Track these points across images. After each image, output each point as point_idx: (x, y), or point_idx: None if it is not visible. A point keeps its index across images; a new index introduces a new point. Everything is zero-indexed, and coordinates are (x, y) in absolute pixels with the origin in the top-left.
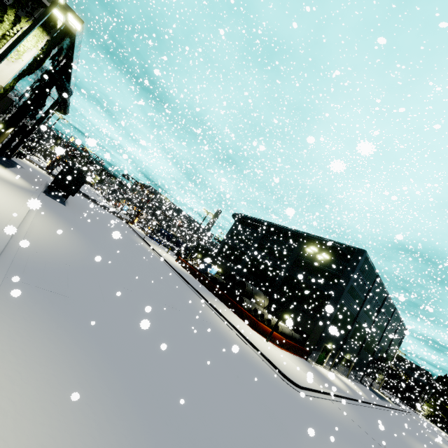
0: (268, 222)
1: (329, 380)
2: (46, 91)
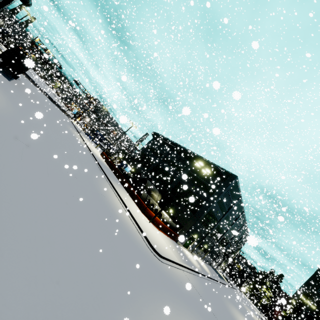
0: (176, 143)
1: (188, 258)
2: None
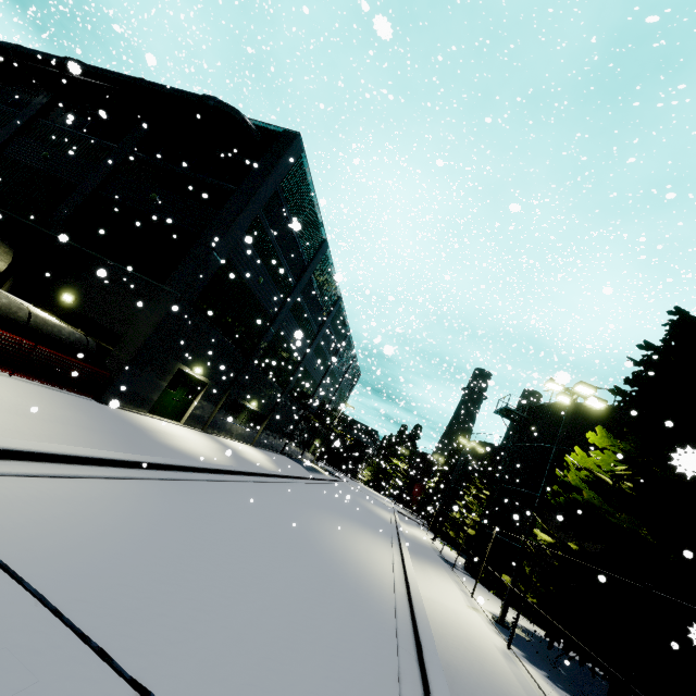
0: None
1: (161, 441)
2: None
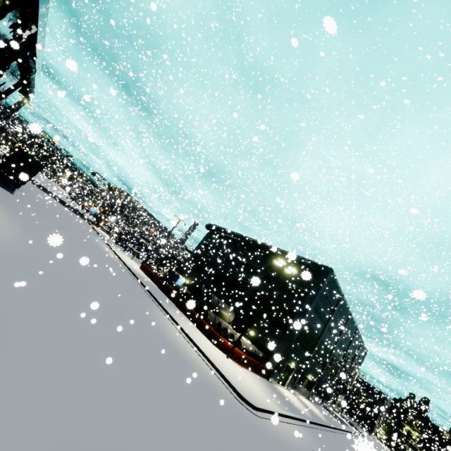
0: (241, 235)
1: (289, 402)
2: (4, 64)
